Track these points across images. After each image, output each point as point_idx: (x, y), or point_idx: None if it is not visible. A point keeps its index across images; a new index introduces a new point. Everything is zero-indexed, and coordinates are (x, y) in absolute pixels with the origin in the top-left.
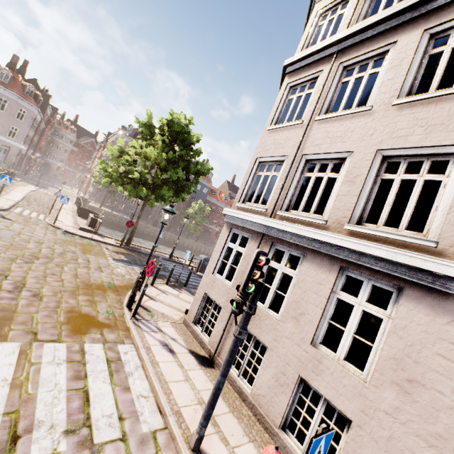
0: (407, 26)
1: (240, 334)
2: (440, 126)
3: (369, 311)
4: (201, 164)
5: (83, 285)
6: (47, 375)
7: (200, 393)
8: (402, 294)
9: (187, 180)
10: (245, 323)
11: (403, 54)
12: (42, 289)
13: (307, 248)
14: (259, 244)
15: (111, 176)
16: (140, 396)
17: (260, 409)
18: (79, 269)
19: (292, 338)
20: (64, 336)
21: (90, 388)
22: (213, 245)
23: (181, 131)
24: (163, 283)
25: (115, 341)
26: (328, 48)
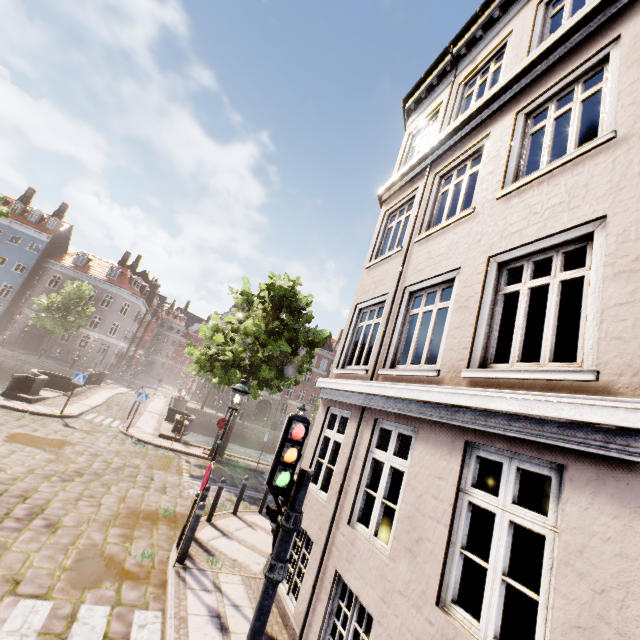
0: (498, 115)
1: (272, 570)
2: (558, 206)
3: (521, 521)
4: (314, 332)
5: (126, 512)
6: None
7: None
8: (564, 477)
9: (295, 354)
10: (280, 547)
11: (499, 143)
12: (64, 517)
13: (418, 419)
14: (359, 424)
15: (198, 360)
16: None
17: None
18: (131, 490)
19: (408, 594)
20: (58, 590)
21: None
22: None
23: (286, 295)
24: (255, 511)
25: (135, 603)
26: (420, 164)
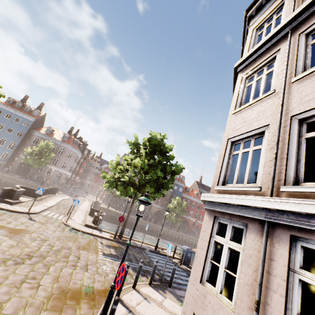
0: None
1: None
2: None
3: None
4: (174, 166)
5: (57, 292)
6: None
7: None
8: None
9: (165, 178)
10: None
11: None
12: (5, 303)
13: None
14: (266, 238)
15: (108, 181)
16: None
17: None
18: (64, 269)
19: None
20: None
21: None
22: (192, 234)
23: (158, 144)
24: (146, 283)
25: None
26: (277, 34)
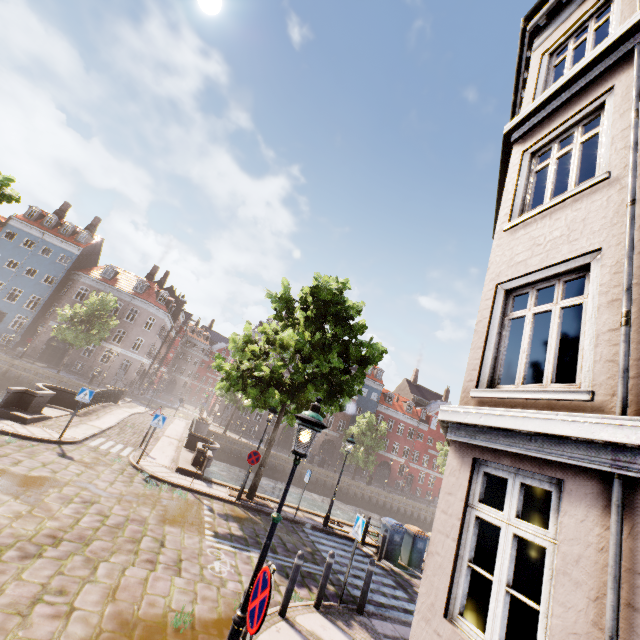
0: None
1: None
2: None
3: None
4: (366, 346)
5: (113, 627)
6: None
7: None
8: None
9: (346, 372)
10: None
11: None
12: None
13: None
14: (620, 518)
15: (228, 376)
16: None
17: None
18: (129, 570)
19: None
20: None
21: None
22: (397, 491)
23: (332, 300)
24: (309, 604)
25: None
26: (606, 56)
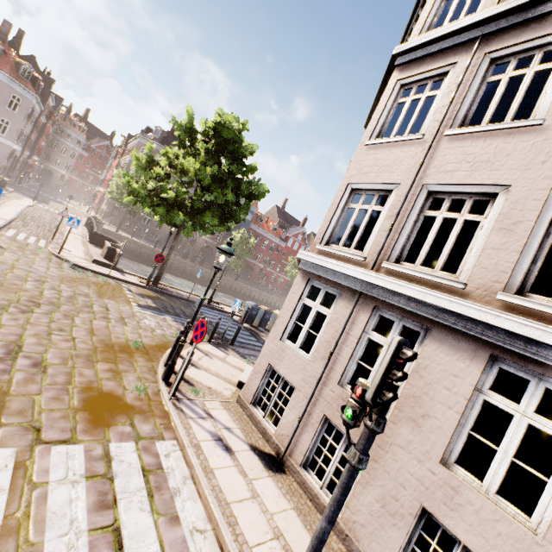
0: None
1: (361, 462)
2: None
3: (541, 427)
4: (254, 185)
5: (102, 346)
6: (58, 505)
7: (274, 518)
8: None
9: (237, 205)
10: (367, 445)
11: None
12: (45, 354)
13: (433, 321)
14: (355, 306)
15: (137, 194)
16: (193, 530)
17: (358, 543)
18: (95, 322)
19: (409, 449)
20: (80, 432)
21: (122, 523)
22: (255, 285)
23: (232, 139)
24: (204, 340)
25: (152, 436)
26: (466, 31)
